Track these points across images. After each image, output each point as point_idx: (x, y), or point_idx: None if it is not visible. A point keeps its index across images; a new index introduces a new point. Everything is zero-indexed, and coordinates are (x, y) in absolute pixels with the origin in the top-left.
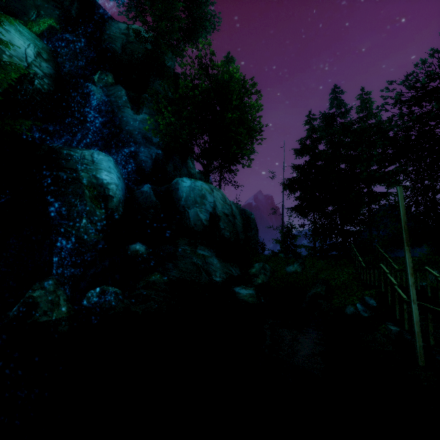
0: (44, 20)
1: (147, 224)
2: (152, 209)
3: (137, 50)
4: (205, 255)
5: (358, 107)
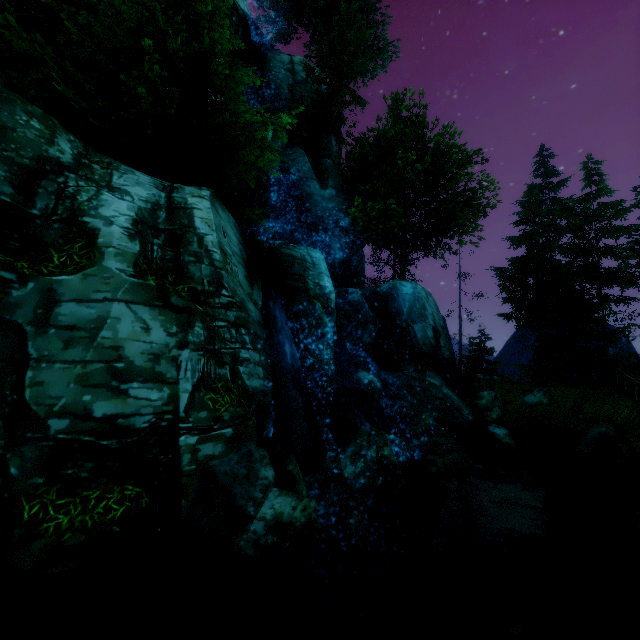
0: None
1: (366, 344)
2: (370, 323)
3: (305, 94)
4: (436, 384)
5: (584, 180)
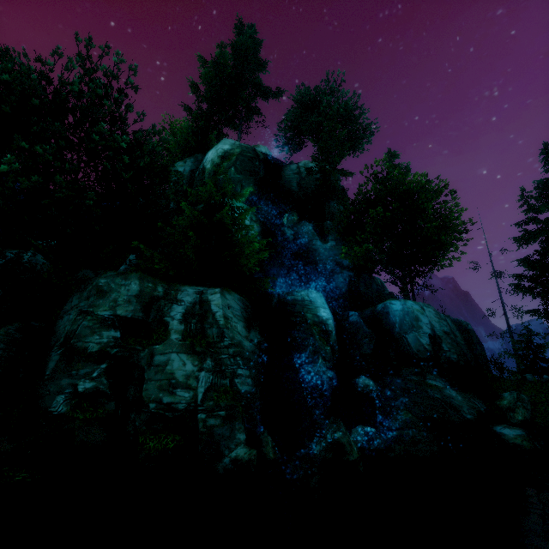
0: (246, 190)
1: (365, 355)
2: (367, 338)
3: (309, 183)
4: (438, 386)
5: None
